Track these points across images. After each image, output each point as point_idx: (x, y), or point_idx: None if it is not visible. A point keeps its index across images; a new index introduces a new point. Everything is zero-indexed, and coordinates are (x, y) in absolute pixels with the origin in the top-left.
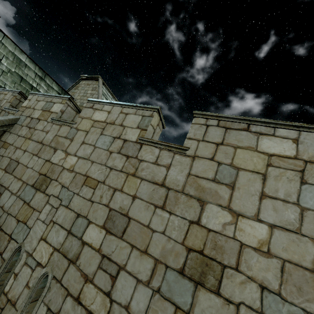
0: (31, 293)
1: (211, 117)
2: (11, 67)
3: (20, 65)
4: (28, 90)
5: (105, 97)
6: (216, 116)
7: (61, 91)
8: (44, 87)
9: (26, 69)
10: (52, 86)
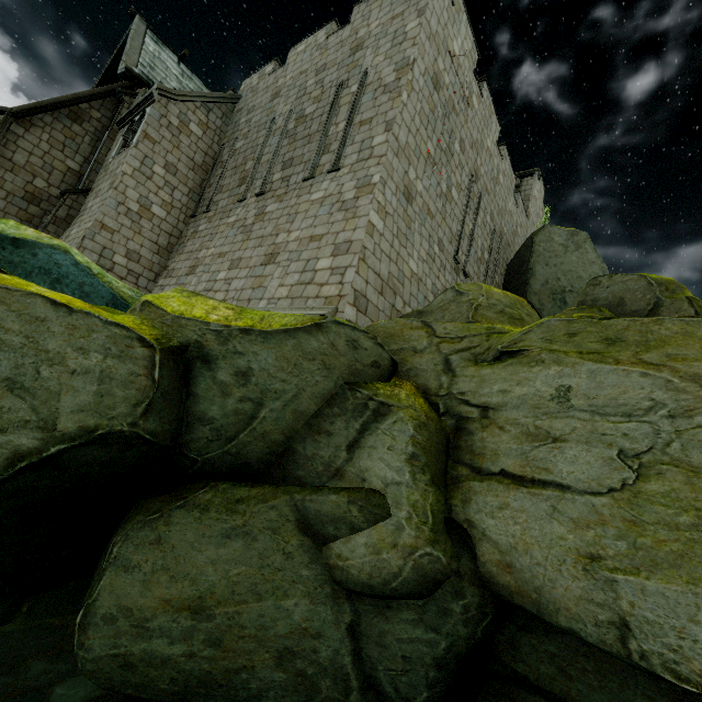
0: (287, 119)
1: (361, 2)
2: None
3: None
4: None
5: None
6: None
7: None
8: None
9: None
10: None
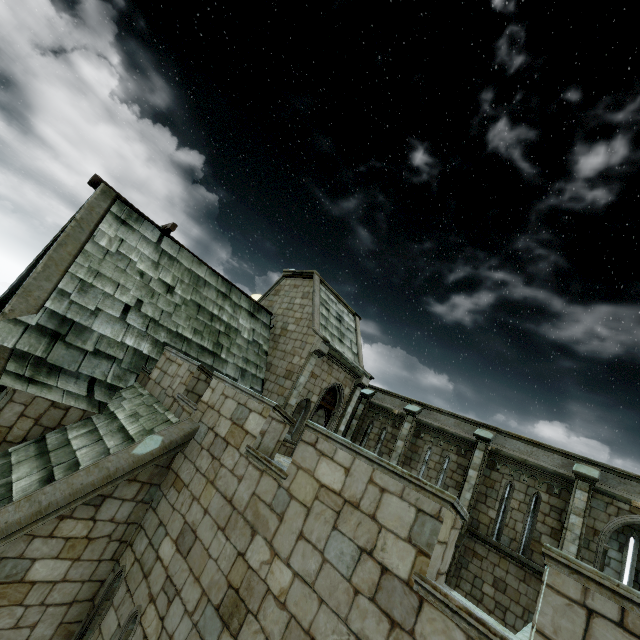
0: None
1: (596, 584)
2: (186, 295)
3: (198, 286)
4: (207, 323)
5: (324, 307)
6: (612, 589)
7: (253, 308)
8: (229, 310)
9: (206, 289)
10: (240, 304)
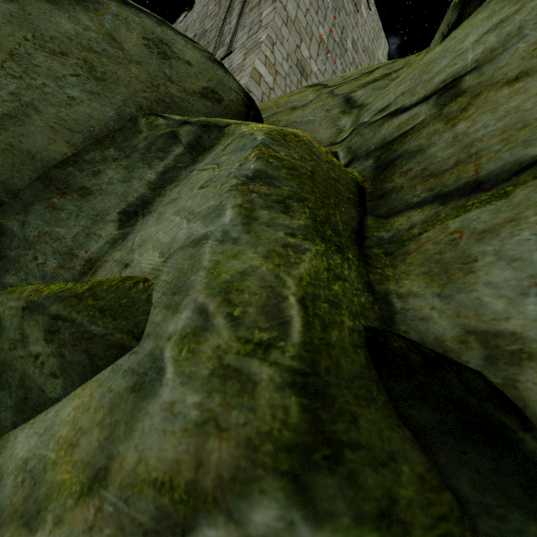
0: None
1: None
2: None
3: None
4: None
5: None
6: None
7: None
8: None
9: None
10: None
